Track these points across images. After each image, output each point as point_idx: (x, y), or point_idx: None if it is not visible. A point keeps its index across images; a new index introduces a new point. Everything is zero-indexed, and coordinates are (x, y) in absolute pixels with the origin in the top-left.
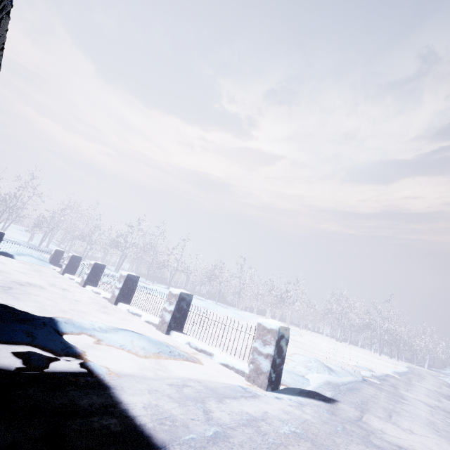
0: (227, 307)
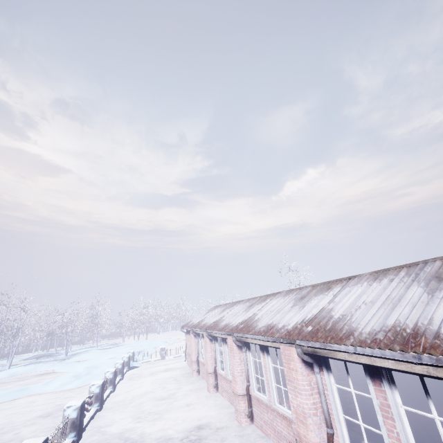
0: (118, 345)
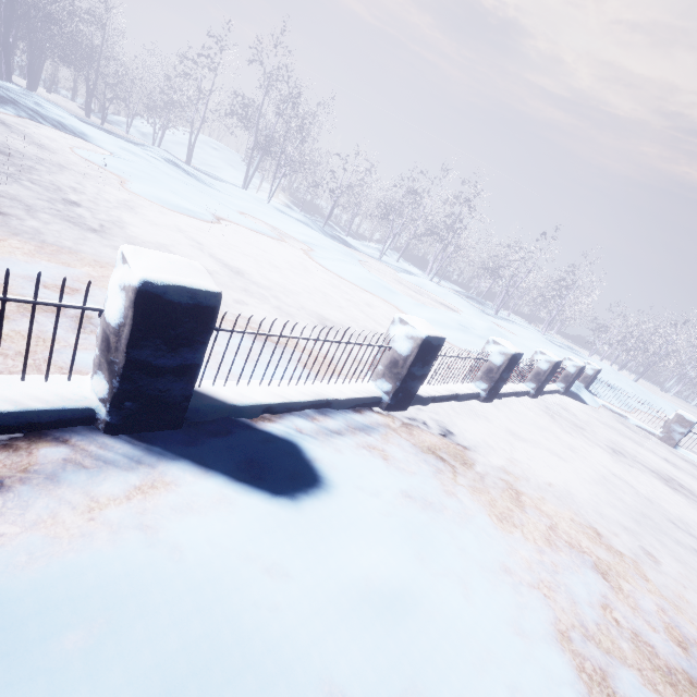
0: (576, 352)
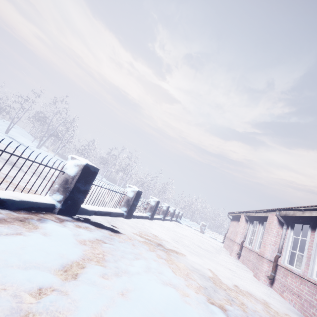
0: None
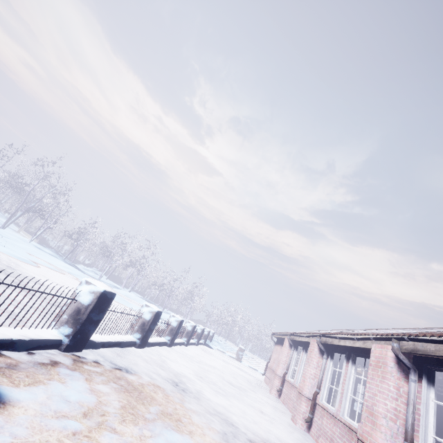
0: None
